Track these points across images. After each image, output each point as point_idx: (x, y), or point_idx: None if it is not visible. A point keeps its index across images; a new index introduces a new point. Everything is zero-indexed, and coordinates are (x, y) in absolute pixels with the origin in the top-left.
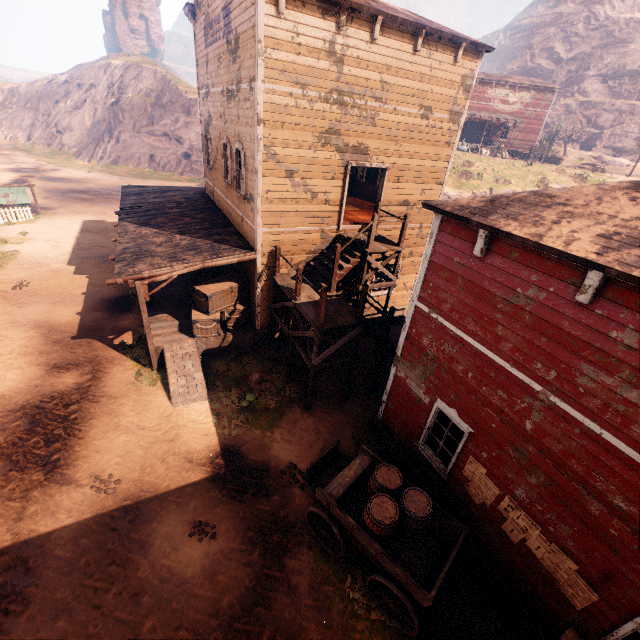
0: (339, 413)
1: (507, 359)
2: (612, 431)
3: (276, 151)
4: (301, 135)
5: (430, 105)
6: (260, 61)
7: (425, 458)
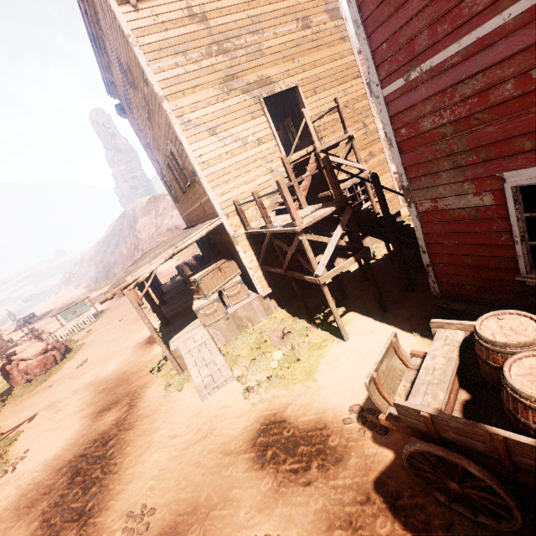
0: (385, 326)
1: None
2: None
3: (189, 118)
4: (204, 94)
5: (304, 15)
6: (137, 51)
7: None
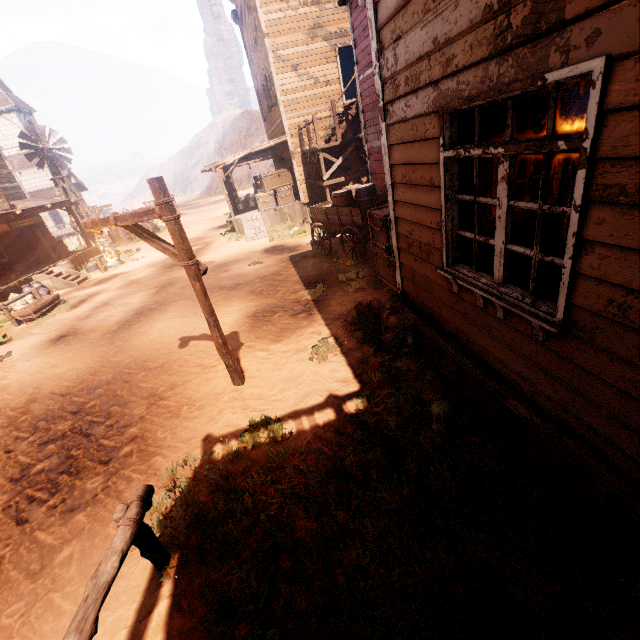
0: None
1: None
2: None
3: (281, 54)
4: (295, 37)
5: None
6: None
7: None
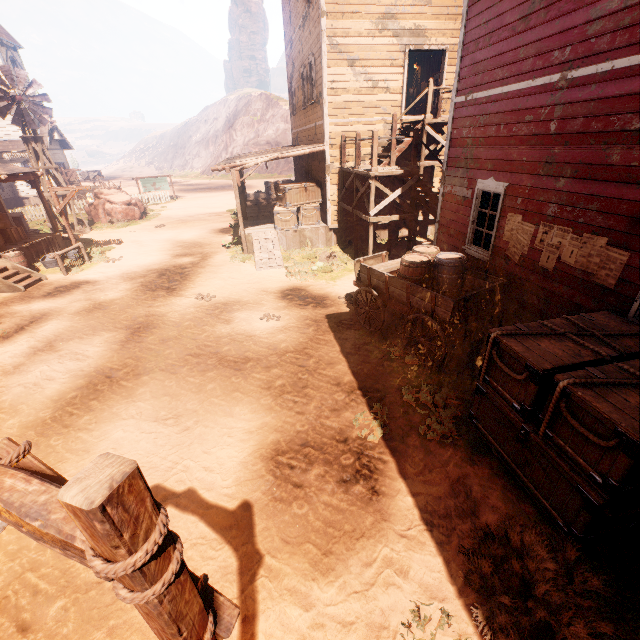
0: None
1: (530, 77)
2: (622, 54)
3: (338, 41)
4: (359, 23)
5: None
6: None
7: (472, 258)
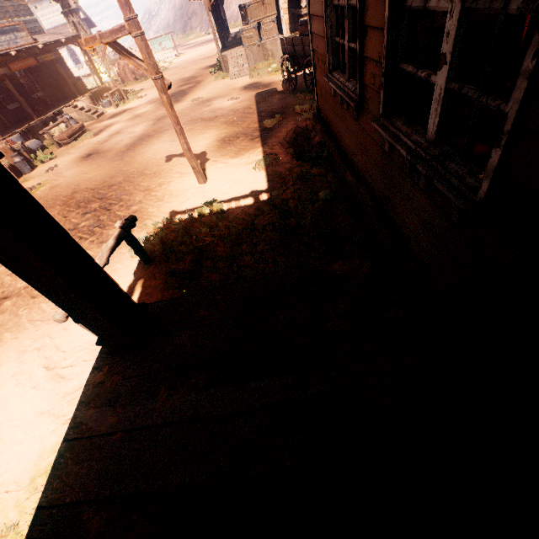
0: None
1: None
2: None
3: None
4: None
5: None
6: None
7: None
